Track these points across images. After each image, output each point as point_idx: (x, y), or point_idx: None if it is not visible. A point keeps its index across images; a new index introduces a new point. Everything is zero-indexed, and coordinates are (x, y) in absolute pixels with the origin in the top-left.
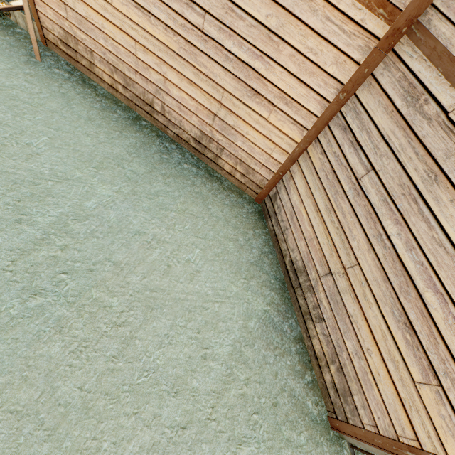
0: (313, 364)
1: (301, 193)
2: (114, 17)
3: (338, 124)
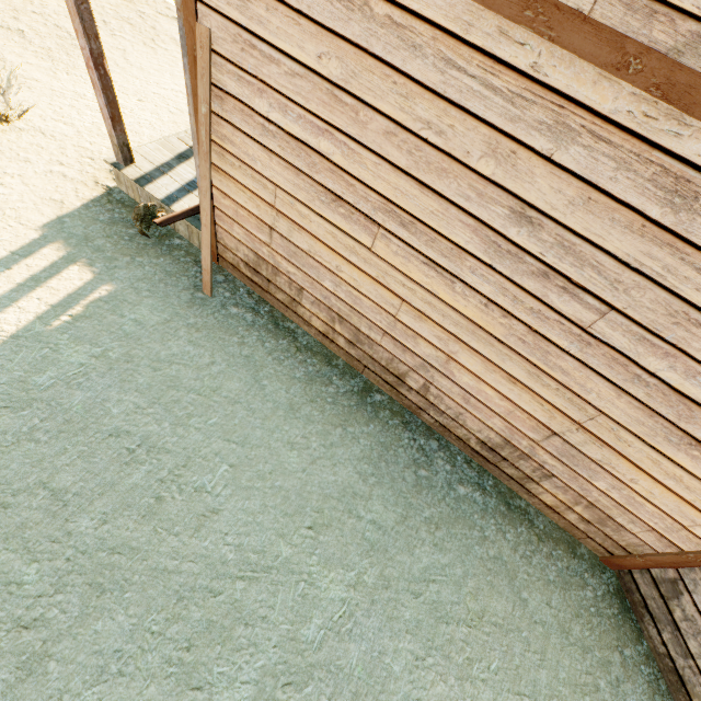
0: None
1: None
2: (369, 264)
3: None
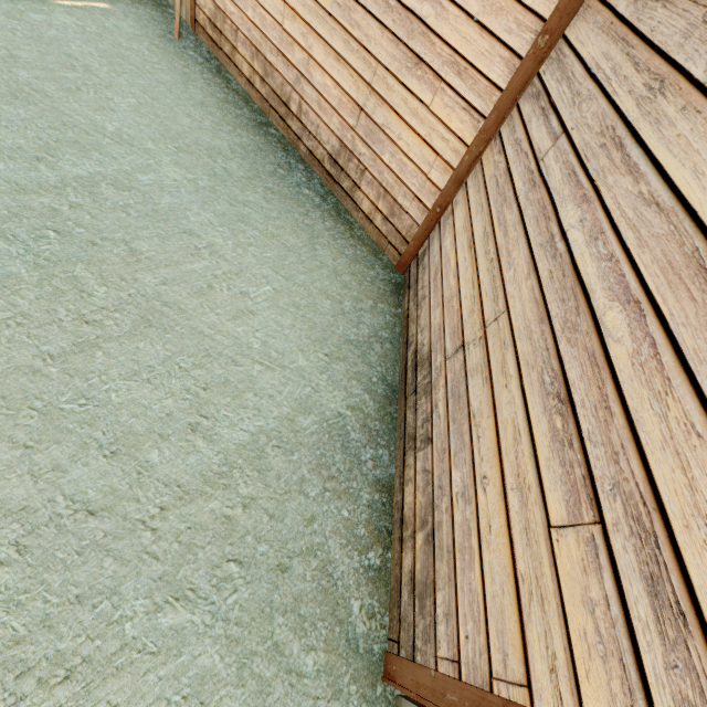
0: (393, 538)
1: (457, 229)
2: None
3: (531, 94)
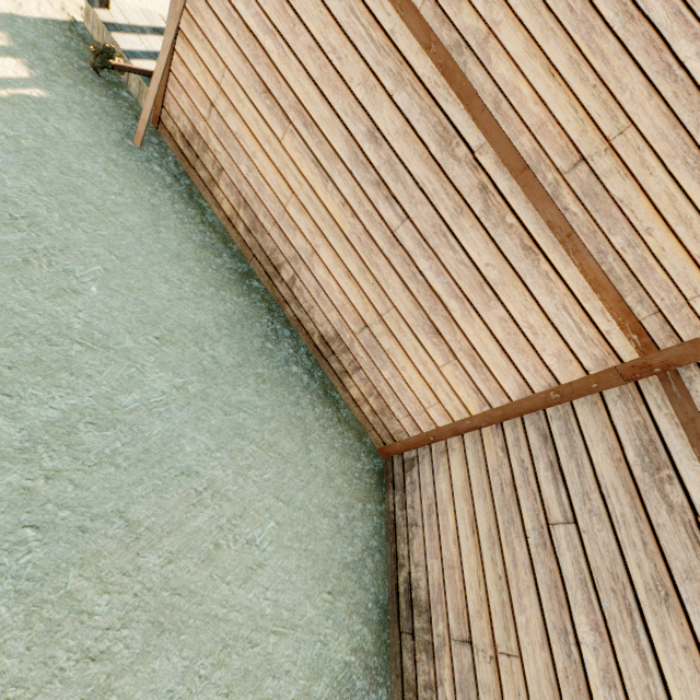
0: None
1: (455, 484)
2: (277, 155)
3: (537, 425)
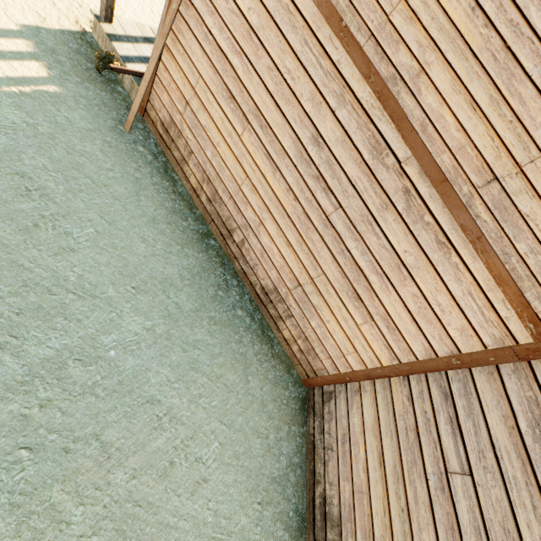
0: None
1: (366, 421)
2: (236, 146)
3: (439, 383)
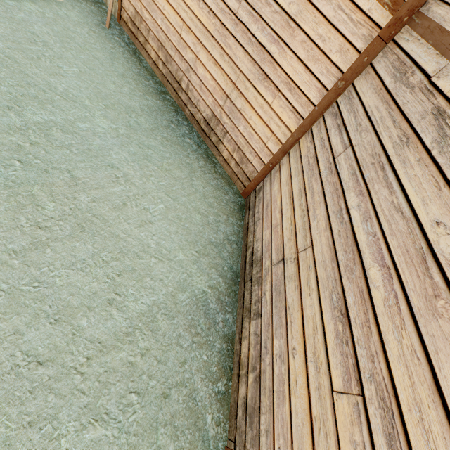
0: (233, 373)
1: (282, 181)
2: (174, 0)
3: (332, 113)
